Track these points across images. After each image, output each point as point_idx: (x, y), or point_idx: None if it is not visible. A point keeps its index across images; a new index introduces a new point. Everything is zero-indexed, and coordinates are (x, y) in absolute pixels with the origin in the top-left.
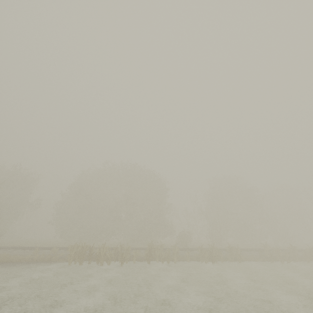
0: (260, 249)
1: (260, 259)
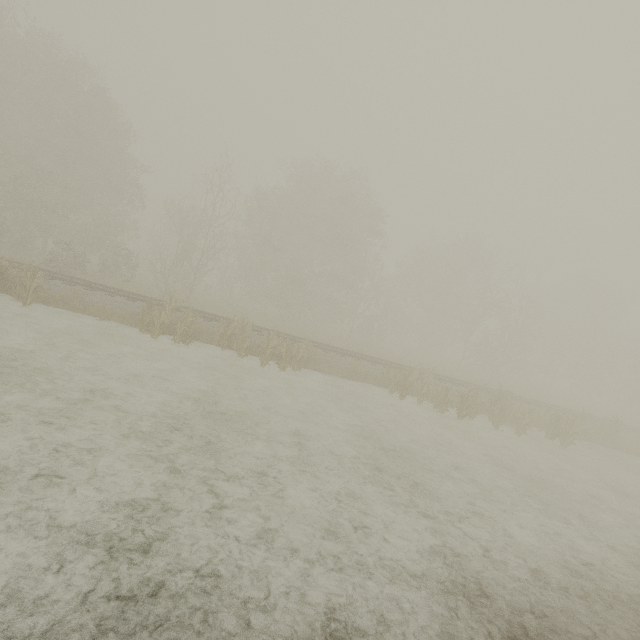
0: (155, 303)
1: (131, 321)
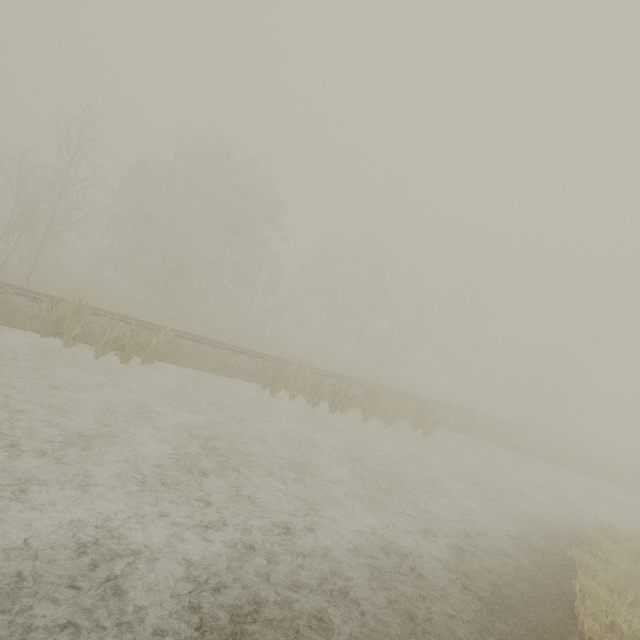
0: None
1: None
